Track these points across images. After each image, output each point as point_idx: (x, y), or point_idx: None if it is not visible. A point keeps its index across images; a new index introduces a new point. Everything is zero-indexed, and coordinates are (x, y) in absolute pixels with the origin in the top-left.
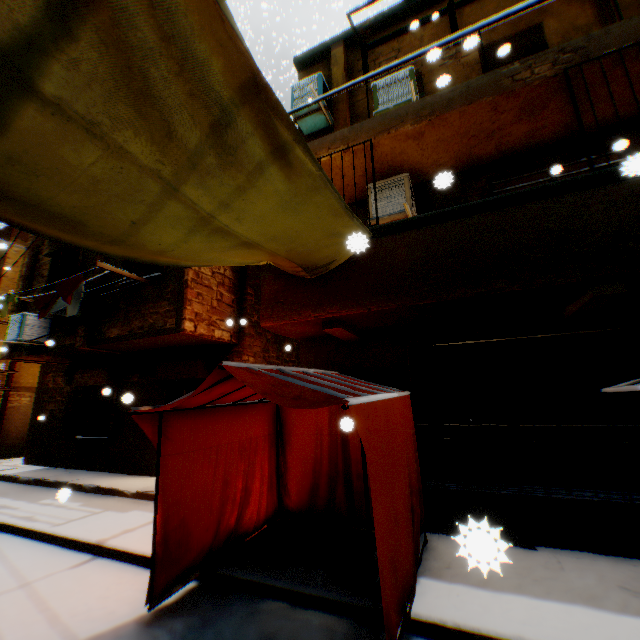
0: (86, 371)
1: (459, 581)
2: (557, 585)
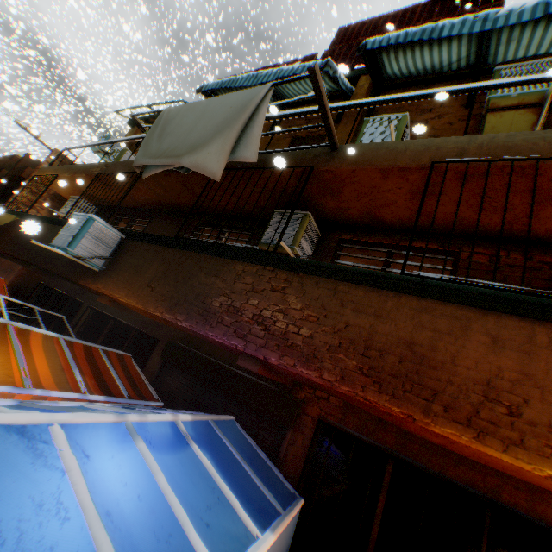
0: None
1: None
2: None
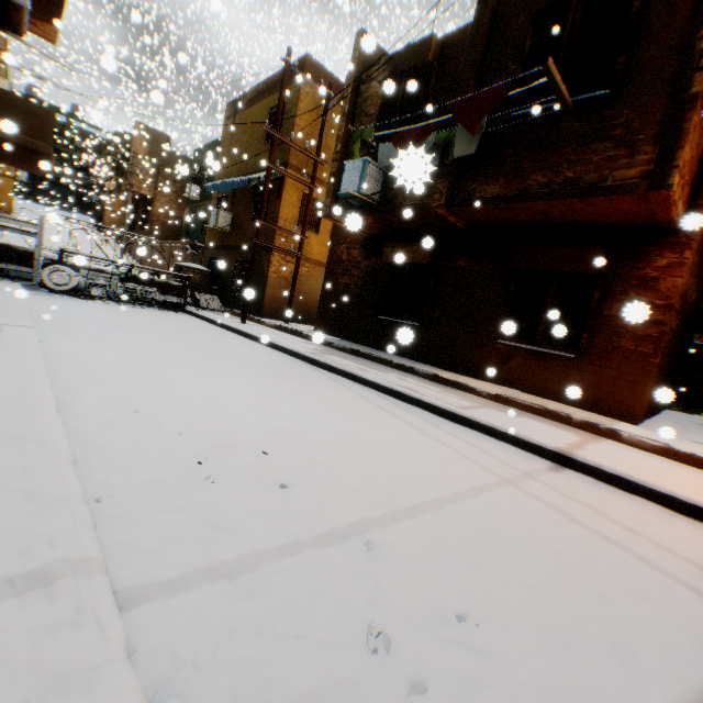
0: (398, 245)
1: None
2: None
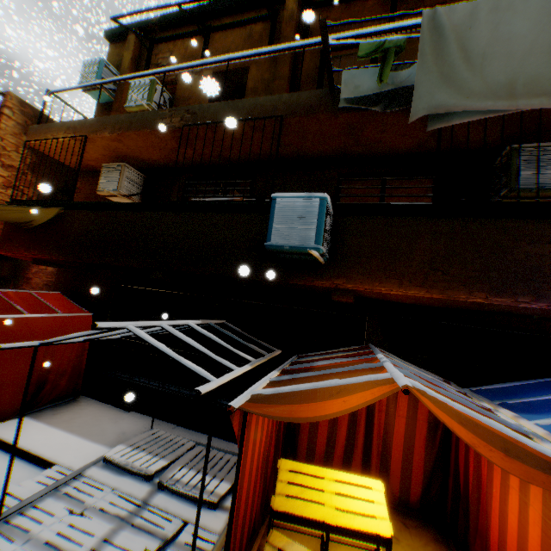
0: None
1: (44, 420)
2: (92, 428)
